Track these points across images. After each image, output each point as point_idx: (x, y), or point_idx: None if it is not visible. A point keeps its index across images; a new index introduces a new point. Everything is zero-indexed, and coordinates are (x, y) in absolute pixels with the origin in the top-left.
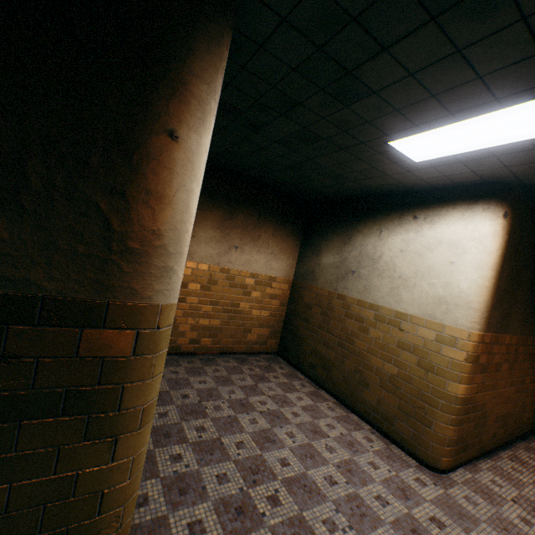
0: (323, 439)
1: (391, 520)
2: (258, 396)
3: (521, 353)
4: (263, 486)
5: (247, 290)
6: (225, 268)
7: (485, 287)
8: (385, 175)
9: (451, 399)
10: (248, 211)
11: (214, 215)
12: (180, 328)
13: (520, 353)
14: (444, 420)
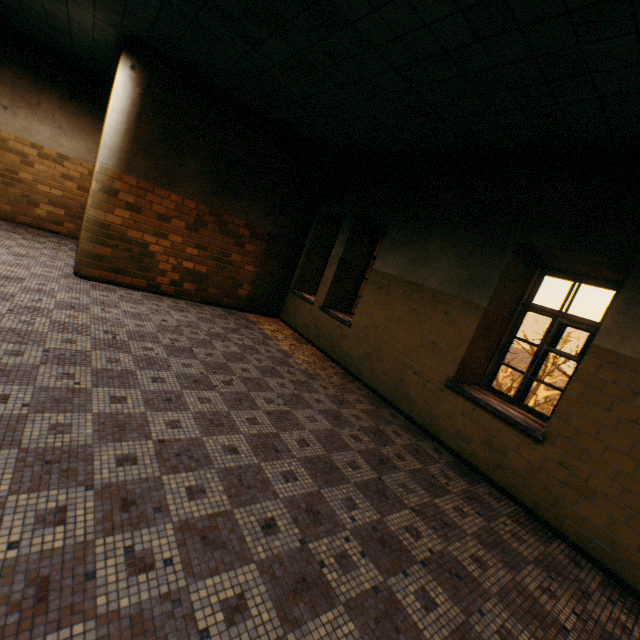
0: None
1: None
2: None
3: (213, 224)
4: None
5: (29, 160)
6: None
7: (116, 130)
8: (71, 24)
9: (91, 221)
10: (19, 70)
11: None
12: None
13: (211, 223)
14: (86, 238)
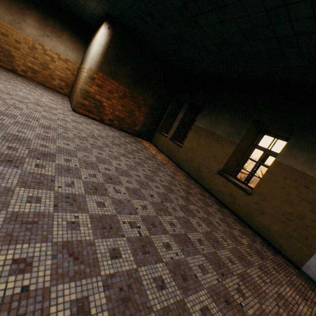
0: (43, 95)
1: (36, 98)
2: (35, 87)
3: (130, 97)
4: (2, 80)
5: (54, 60)
6: (41, 44)
7: (98, 53)
8: (84, 6)
9: (82, 89)
10: (56, 21)
11: (36, 15)
12: (17, 62)
13: (129, 97)
14: (79, 96)
